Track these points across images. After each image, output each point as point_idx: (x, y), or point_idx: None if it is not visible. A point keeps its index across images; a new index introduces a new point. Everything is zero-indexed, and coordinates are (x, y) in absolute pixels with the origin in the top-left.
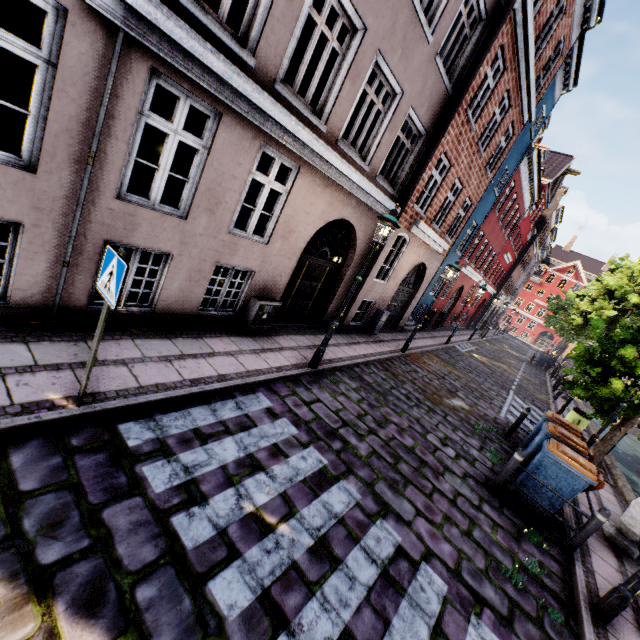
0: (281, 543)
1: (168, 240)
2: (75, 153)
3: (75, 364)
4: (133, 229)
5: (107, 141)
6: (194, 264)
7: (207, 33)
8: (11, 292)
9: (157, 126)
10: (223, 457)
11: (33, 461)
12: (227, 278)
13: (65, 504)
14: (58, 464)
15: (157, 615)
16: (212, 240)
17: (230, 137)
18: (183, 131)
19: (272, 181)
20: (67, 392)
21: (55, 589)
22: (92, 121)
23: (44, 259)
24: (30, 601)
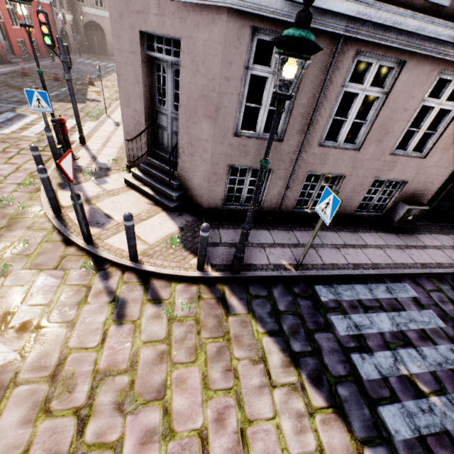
0: (433, 410)
1: (343, 167)
2: (302, 125)
3: (290, 244)
4: (324, 163)
5: (319, 112)
6: (358, 180)
7: (406, 0)
8: (263, 203)
9: (351, 91)
10: (380, 326)
11: (281, 295)
12: (380, 188)
13: (297, 323)
14: (291, 300)
15: (350, 407)
16: (375, 162)
17: (408, 78)
18: (369, 87)
19: (442, 102)
20: (289, 261)
21: (300, 365)
22: (313, 103)
23: (278, 186)
24: (292, 366)
